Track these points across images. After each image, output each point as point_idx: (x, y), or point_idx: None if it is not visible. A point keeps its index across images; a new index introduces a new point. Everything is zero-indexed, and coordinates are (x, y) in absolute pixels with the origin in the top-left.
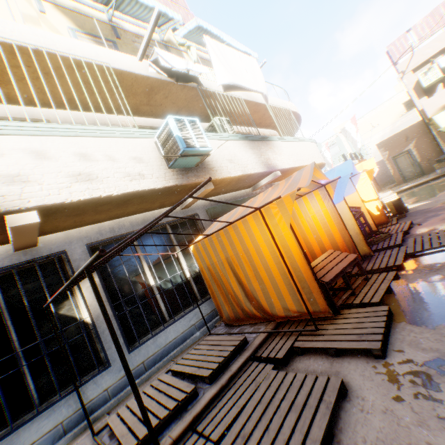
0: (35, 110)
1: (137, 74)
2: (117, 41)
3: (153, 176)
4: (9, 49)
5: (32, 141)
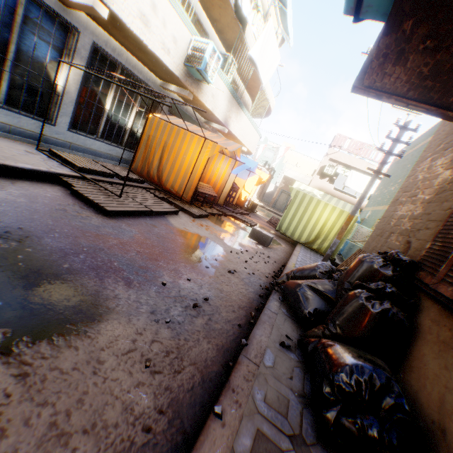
0: None
1: None
2: None
3: (173, 59)
4: None
5: None
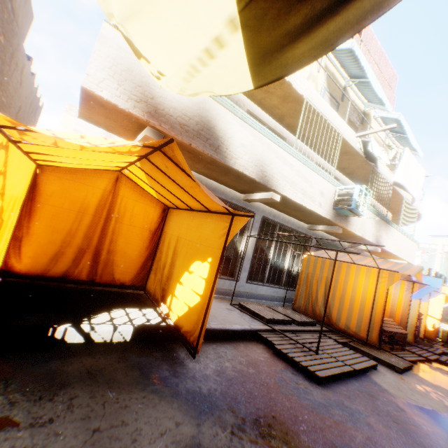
0: (284, 130)
1: (350, 144)
2: (340, 102)
3: (324, 208)
4: (311, 110)
5: (298, 164)
